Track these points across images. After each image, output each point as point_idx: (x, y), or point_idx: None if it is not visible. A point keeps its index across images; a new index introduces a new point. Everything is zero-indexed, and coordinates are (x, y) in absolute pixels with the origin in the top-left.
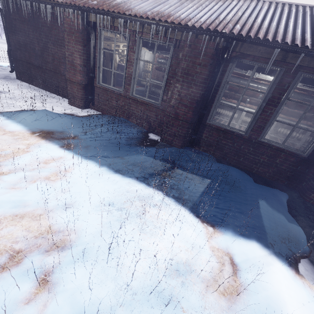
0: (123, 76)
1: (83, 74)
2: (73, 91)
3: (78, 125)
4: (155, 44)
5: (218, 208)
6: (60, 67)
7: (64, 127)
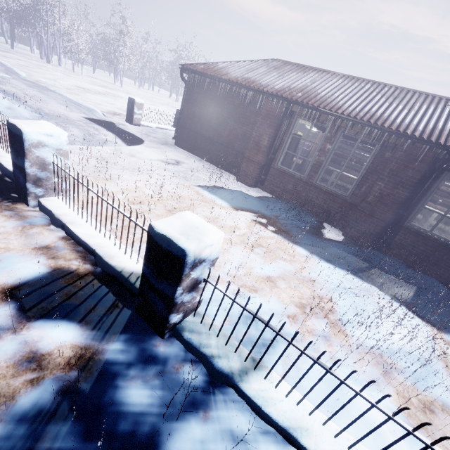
0: (311, 163)
1: (265, 155)
2: (248, 169)
3: (265, 207)
4: (358, 140)
5: (434, 312)
6: (234, 143)
7: (256, 208)
